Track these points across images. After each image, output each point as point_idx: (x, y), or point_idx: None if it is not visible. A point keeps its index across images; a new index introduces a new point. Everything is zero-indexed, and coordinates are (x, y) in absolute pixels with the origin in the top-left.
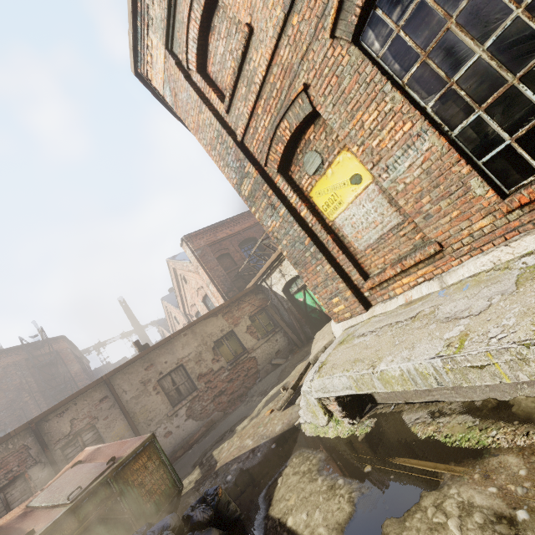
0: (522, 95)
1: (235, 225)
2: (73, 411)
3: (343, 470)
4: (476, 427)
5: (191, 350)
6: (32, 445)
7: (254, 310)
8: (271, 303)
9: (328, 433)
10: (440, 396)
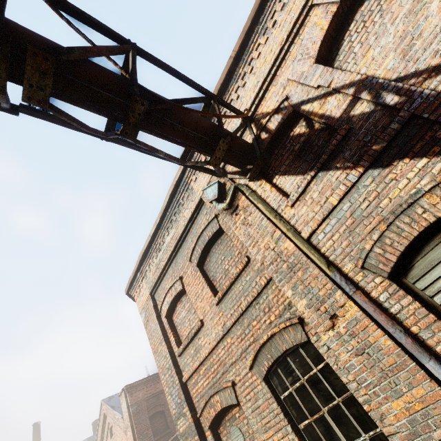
0: None
1: None
2: None
3: None
4: None
5: None
6: None
7: None
8: None
9: None
10: None
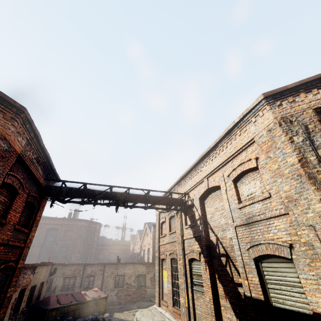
0: (177, 293)
1: None
2: (93, 268)
3: None
4: None
5: (130, 272)
6: (81, 270)
7: None
8: None
9: None
10: None
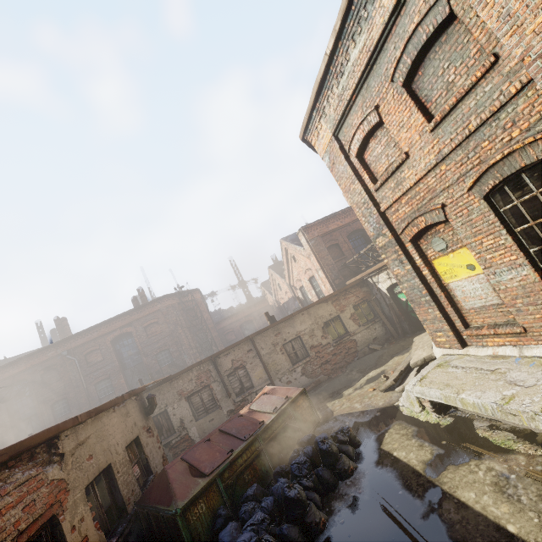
0: None
1: (345, 217)
2: (232, 355)
3: (428, 439)
4: (512, 440)
5: (307, 327)
6: (212, 370)
7: (358, 301)
8: (373, 296)
9: (420, 417)
10: (500, 419)
